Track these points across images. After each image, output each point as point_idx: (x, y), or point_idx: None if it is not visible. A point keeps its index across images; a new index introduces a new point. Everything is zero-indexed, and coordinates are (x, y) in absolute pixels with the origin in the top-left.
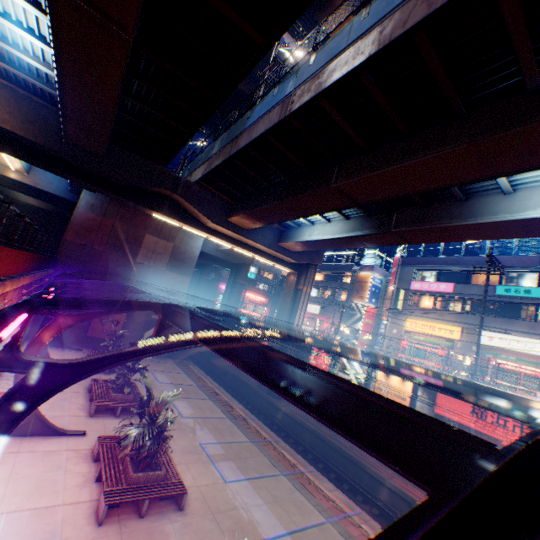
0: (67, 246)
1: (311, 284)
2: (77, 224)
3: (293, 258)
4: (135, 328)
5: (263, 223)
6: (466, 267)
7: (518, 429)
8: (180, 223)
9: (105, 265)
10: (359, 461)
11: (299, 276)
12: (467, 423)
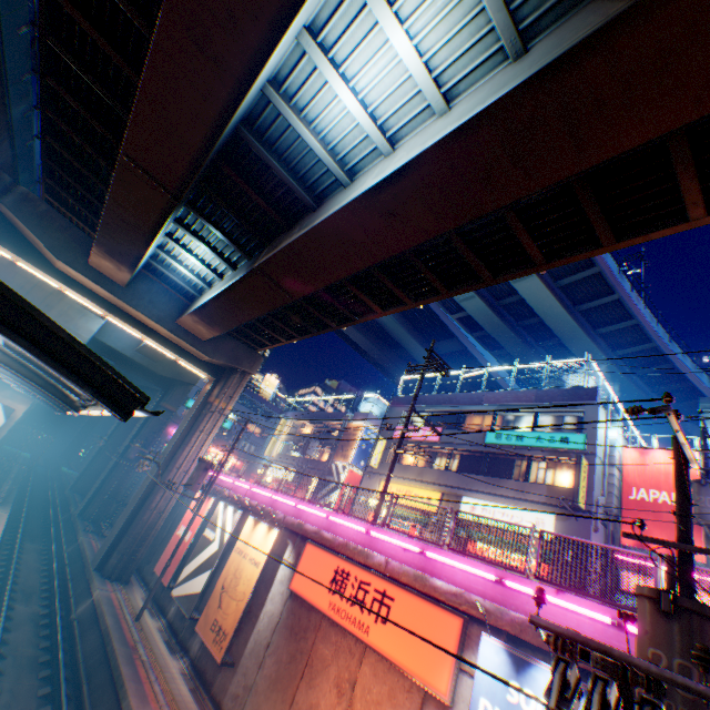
0: None
1: (231, 398)
2: None
3: (201, 349)
4: None
5: (127, 266)
6: (459, 406)
7: (378, 605)
8: (10, 251)
9: None
10: (124, 686)
11: (218, 384)
12: (322, 604)
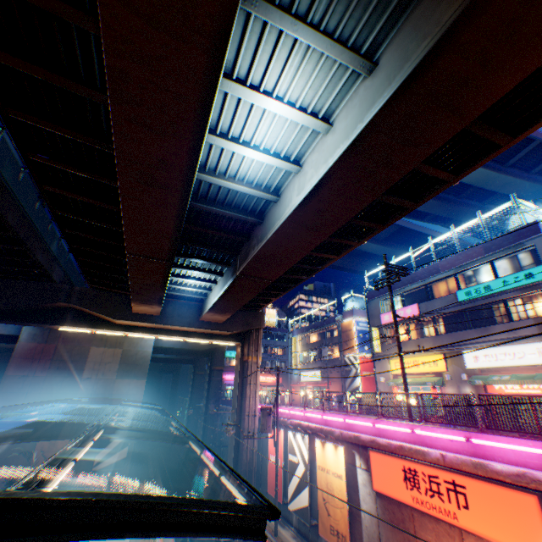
0: (9, 381)
1: (257, 351)
2: (19, 356)
3: (223, 329)
4: (87, 453)
5: (156, 304)
6: (422, 281)
7: (453, 494)
8: (88, 328)
9: (50, 390)
10: None
11: (244, 345)
12: (406, 499)
